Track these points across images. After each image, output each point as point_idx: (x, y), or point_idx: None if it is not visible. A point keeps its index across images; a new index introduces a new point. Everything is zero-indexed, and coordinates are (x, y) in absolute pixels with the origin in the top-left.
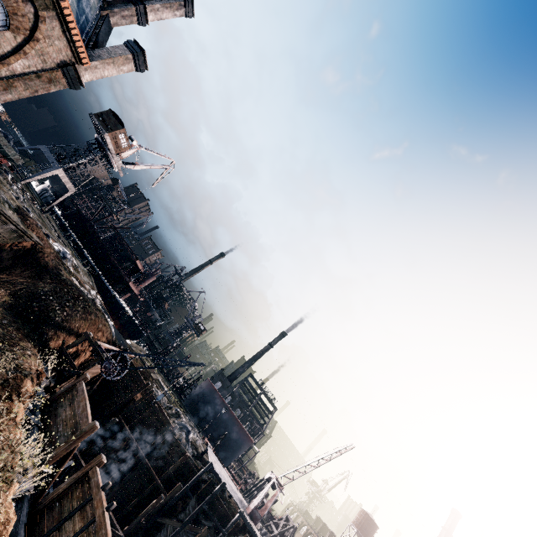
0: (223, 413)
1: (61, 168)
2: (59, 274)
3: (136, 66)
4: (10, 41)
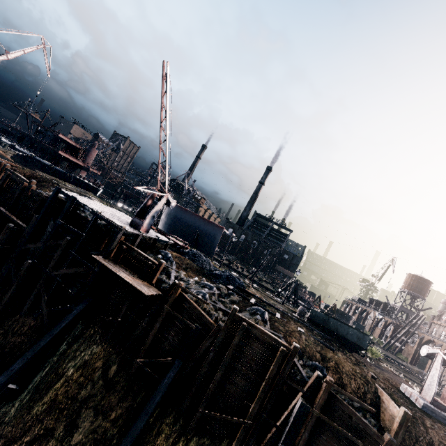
0: (189, 219)
1: None
2: None
3: None
4: None
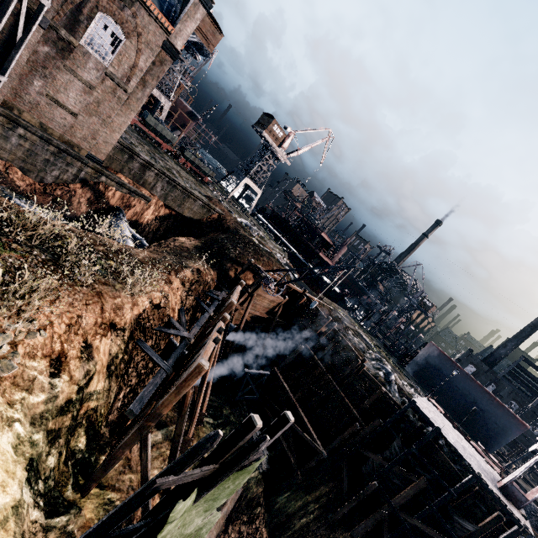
0: (463, 383)
1: (246, 177)
2: (237, 232)
3: (205, 7)
4: (131, 48)
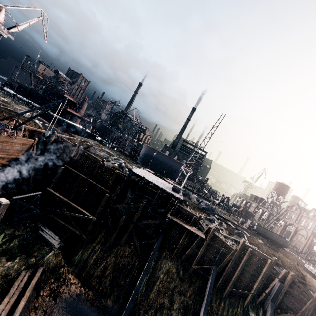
0: (161, 158)
1: None
2: None
3: None
4: None
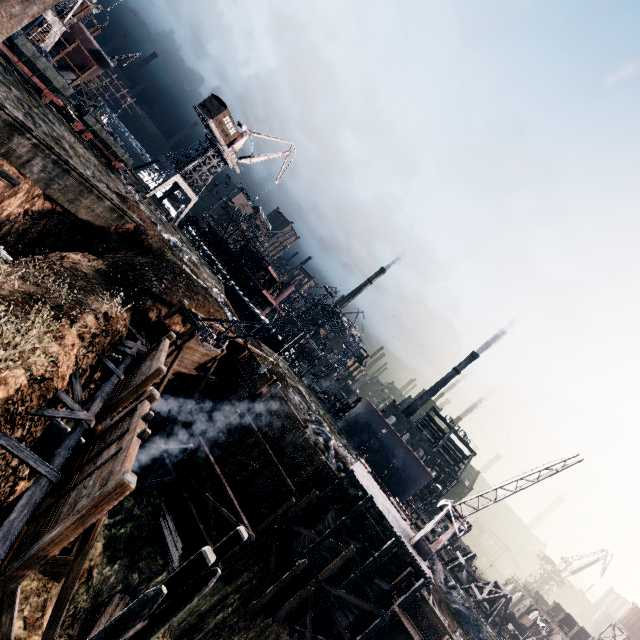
0: (389, 439)
1: (178, 174)
2: (163, 255)
3: None
4: None
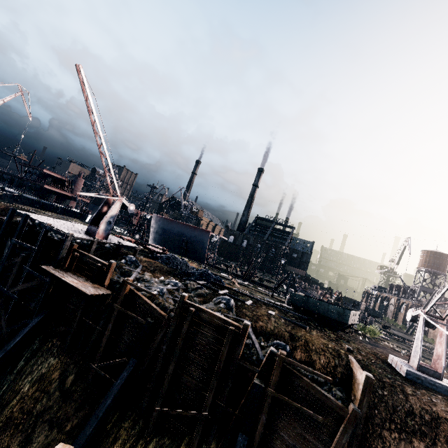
0: (176, 228)
1: None
2: None
3: None
4: None
